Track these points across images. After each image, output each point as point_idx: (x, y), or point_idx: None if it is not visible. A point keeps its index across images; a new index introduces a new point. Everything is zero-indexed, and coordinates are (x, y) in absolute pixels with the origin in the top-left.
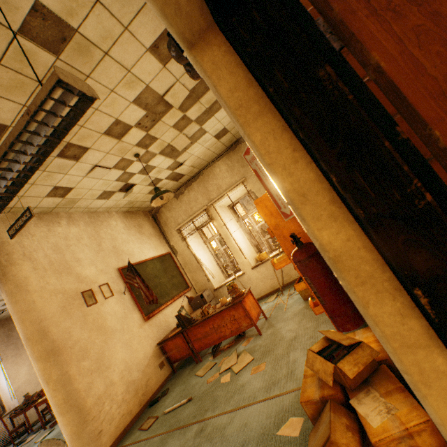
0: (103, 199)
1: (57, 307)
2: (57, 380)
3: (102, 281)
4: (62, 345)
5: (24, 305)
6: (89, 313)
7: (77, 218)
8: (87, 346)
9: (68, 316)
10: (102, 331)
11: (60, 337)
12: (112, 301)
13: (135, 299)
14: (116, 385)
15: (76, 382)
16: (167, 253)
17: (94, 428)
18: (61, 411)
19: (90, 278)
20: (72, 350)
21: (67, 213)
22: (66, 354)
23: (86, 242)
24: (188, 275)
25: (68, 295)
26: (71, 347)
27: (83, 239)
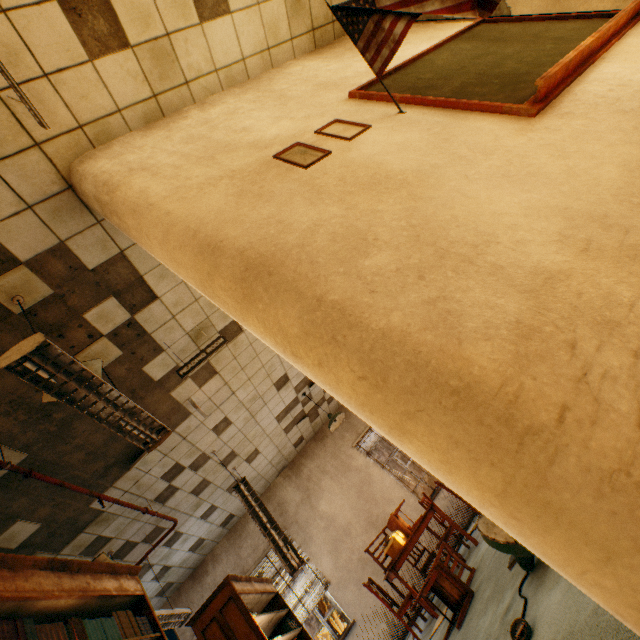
0: (218, 19)
1: (224, 200)
2: (305, 334)
3: (319, 127)
4: (268, 251)
5: (157, 232)
6: (317, 176)
7: (218, 100)
8: (354, 228)
9: (258, 201)
10: (383, 187)
11: (255, 240)
12: (371, 137)
13: (444, 104)
14: (574, 278)
15: (371, 315)
16: (473, 24)
17: (610, 462)
18: (387, 422)
19: (285, 136)
20: (308, 249)
21: (195, 105)
22: (290, 264)
23: (248, 109)
24: (591, 9)
25: (243, 175)
26: (300, 246)
27: (241, 110)
